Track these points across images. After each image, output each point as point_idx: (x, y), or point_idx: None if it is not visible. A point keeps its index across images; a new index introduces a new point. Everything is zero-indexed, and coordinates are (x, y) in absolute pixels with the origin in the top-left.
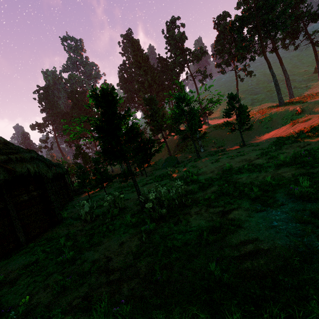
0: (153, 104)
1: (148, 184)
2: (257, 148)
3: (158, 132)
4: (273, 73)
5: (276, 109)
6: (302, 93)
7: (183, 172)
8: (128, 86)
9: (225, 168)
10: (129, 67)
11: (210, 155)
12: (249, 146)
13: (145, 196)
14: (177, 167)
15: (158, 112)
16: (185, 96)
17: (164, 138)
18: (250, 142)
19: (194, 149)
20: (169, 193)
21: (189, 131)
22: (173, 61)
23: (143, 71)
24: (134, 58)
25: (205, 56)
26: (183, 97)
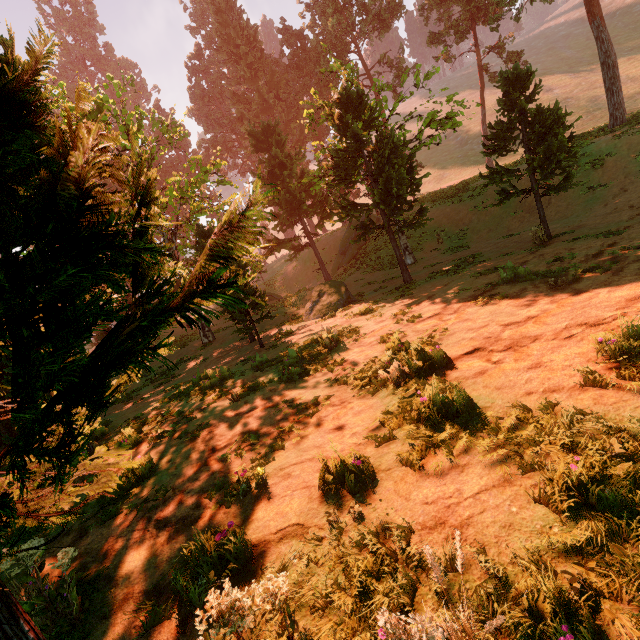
0: (275, 146)
1: (257, 389)
2: (639, 242)
3: (293, 221)
4: (602, 29)
5: (610, 135)
6: (636, 107)
7: (384, 351)
8: (214, 112)
9: (616, 345)
10: (211, 61)
11: (444, 274)
12: (577, 240)
13: (204, 549)
14: (349, 315)
15: (289, 167)
16: (362, 94)
17: (309, 236)
18: (554, 229)
19: (387, 258)
20: (340, 509)
21: (378, 205)
22: (320, 35)
23: (246, 68)
24: (221, 33)
25: (399, 17)
26: (356, 97)
